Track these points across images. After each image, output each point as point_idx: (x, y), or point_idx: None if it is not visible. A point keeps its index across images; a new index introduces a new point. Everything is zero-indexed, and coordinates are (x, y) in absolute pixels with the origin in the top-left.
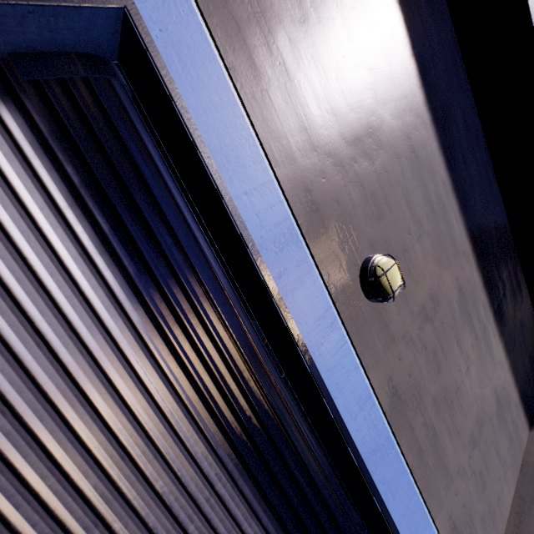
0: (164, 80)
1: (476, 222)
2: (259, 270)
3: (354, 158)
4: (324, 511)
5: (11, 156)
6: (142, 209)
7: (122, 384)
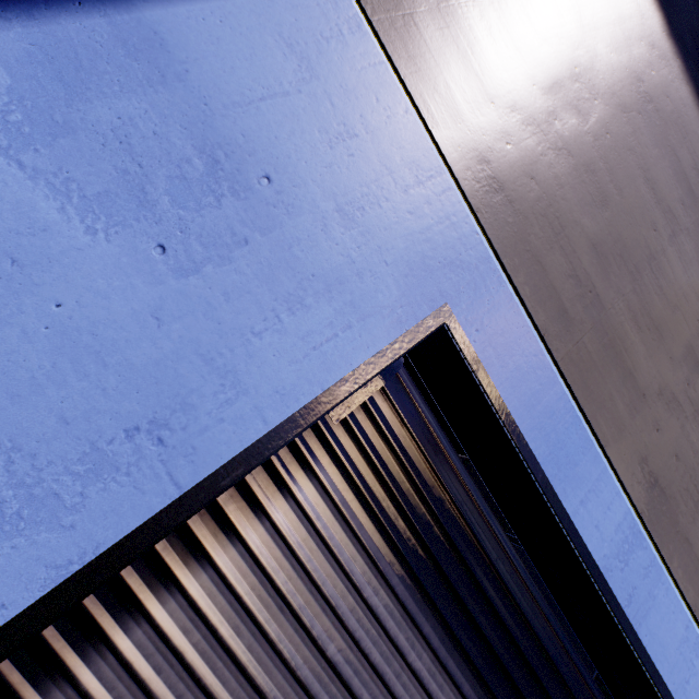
0: (489, 395)
1: None
2: (608, 605)
3: (685, 378)
4: None
5: (332, 520)
6: (448, 530)
7: None
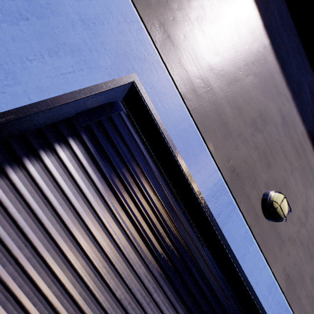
0: (154, 116)
1: None
2: (208, 216)
3: (251, 132)
4: None
5: (78, 169)
6: (140, 184)
7: (136, 291)
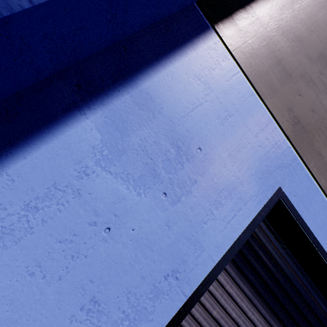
0: (302, 227)
1: None
2: None
3: None
4: None
5: (231, 285)
6: (280, 281)
7: None
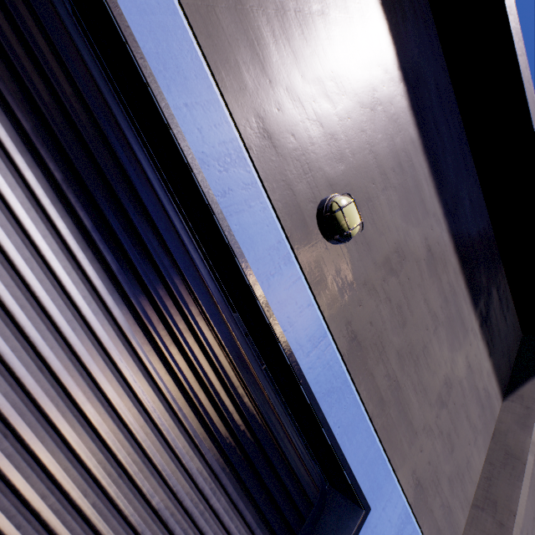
0: None
1: (447, 188)
2: (199, 185)
3: (313, 97)
4: (279, 456)
5: None
6: (72, 114)
7: (42, 292)
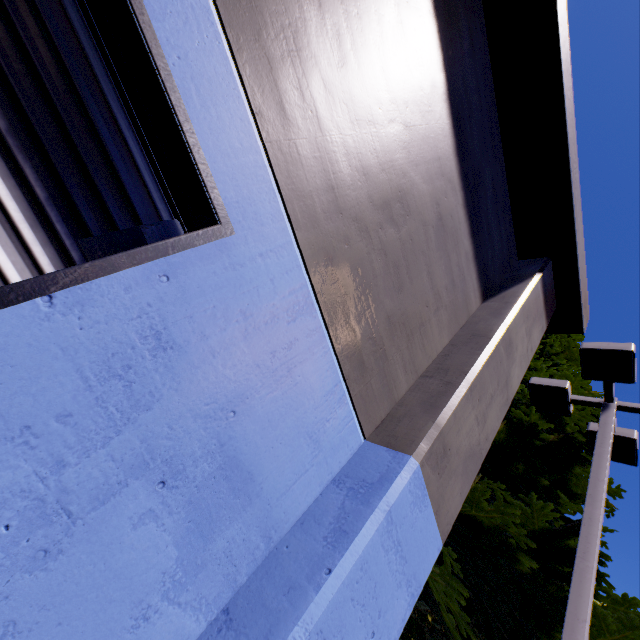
0: None
1: None
2: None
3: None
4: (65, 90)
5: None
6: None
7: None
